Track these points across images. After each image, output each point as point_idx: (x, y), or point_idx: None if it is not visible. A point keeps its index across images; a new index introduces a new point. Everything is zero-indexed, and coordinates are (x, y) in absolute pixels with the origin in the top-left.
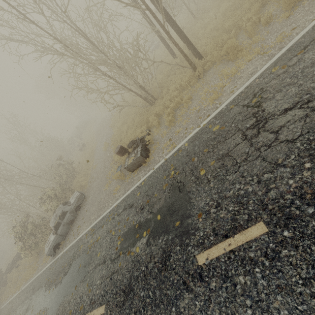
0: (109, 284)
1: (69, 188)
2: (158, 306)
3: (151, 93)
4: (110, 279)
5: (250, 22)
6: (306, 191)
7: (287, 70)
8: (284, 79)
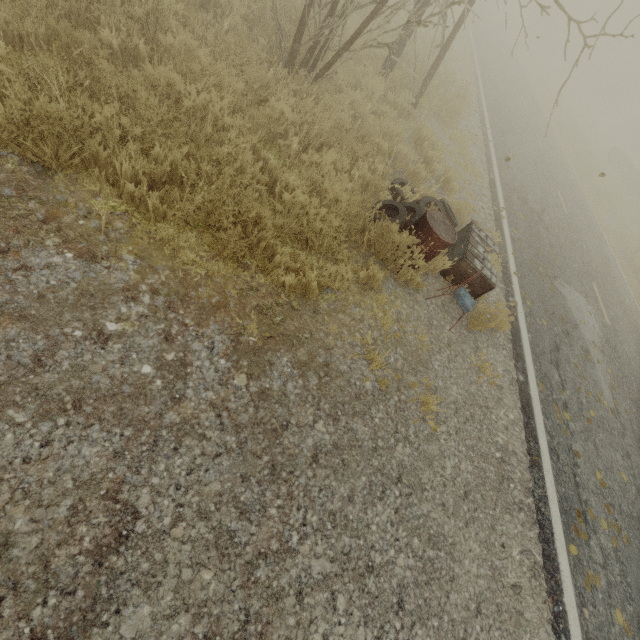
0: None
1: None
2: (635, 375)
3: (337, 45)
4: None
5: None
6: (583, 261)
7: (514, 178)
8: (520, 186)
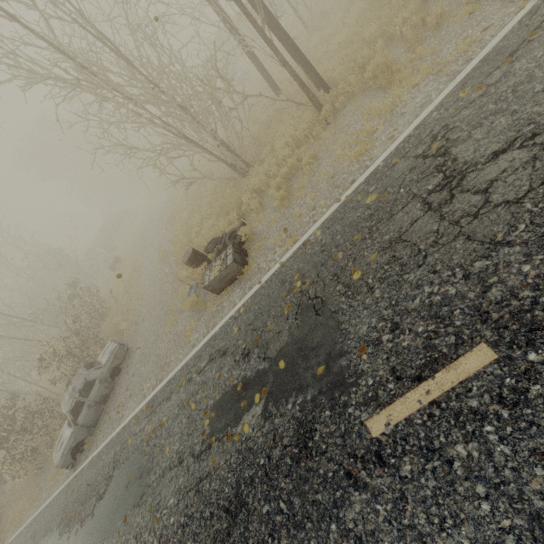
0: (195, 502)
1: (95, 338)
2: (302, 527)
3: (241, 154)
4: (196, 492)
5: (408, 26)
6: None
7: (486, 91)
8: (483, 107)
